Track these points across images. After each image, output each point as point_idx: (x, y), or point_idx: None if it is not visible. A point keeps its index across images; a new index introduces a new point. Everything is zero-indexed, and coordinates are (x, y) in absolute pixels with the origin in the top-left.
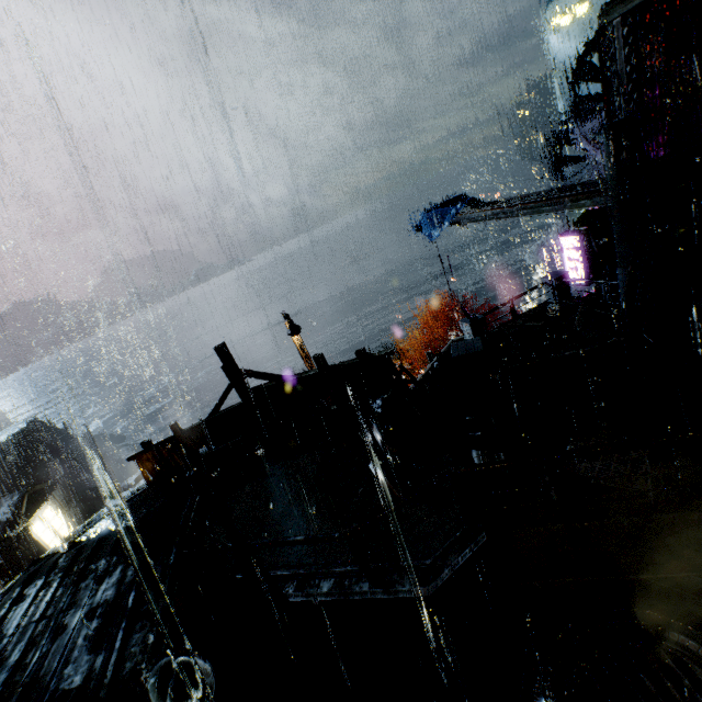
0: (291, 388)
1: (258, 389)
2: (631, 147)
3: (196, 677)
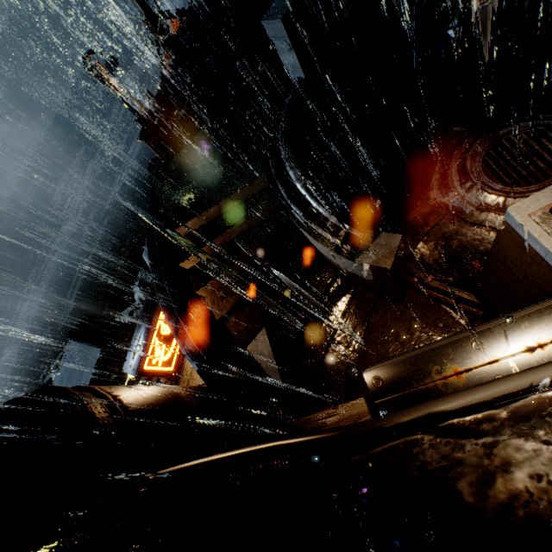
0: (201, 20)
1: (180, 34)
2: None
3: (313, 153)
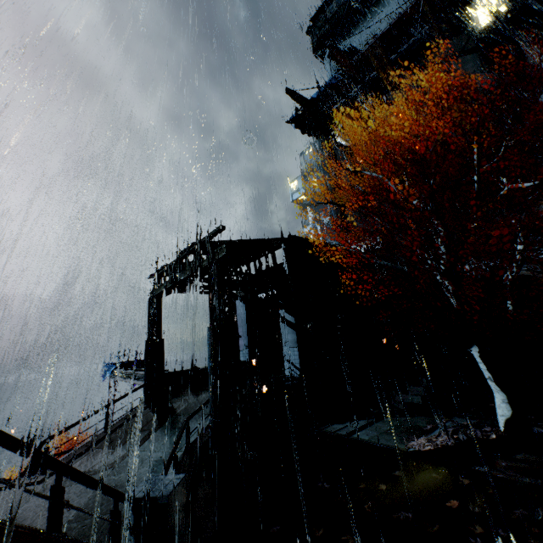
0: None
1: None
2: (149, 354)
3: None
